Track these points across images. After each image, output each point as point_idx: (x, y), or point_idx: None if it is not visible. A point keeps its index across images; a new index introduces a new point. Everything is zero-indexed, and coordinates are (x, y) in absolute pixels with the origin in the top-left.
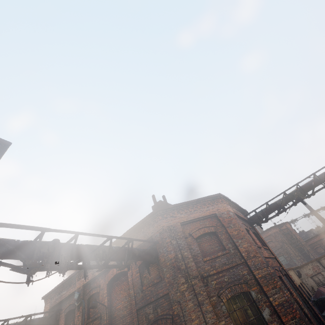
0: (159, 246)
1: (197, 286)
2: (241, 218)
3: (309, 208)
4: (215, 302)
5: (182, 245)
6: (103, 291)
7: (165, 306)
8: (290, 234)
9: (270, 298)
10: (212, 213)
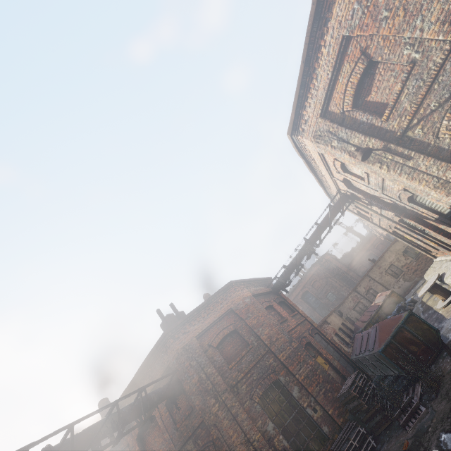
0: (179, 373)
1: (228, 400)
2: (263, 293)
3: (344, 228)
4: (248, 406)
5: (203, 363)
6: (135, 449)
7: (204, 435)
8: (332, 266)
9: (296, 376)
10: (227, 308)
